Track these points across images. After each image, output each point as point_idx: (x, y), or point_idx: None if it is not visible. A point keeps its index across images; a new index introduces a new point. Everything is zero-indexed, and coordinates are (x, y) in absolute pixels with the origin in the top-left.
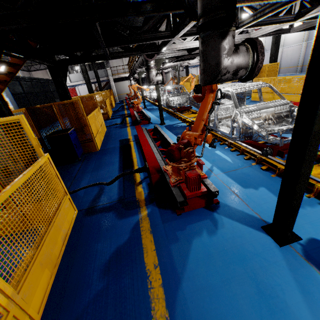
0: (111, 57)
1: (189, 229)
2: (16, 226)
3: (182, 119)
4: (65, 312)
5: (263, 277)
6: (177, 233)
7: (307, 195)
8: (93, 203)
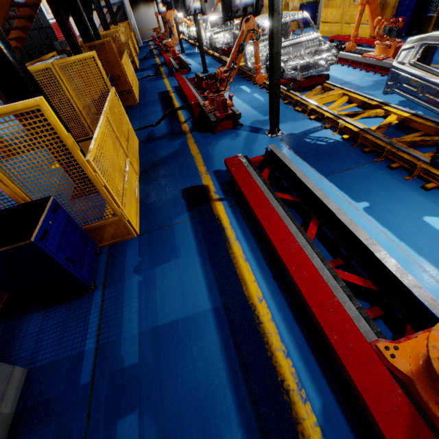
0: None
1: (220, 139)
2: (117, 123)
3: None
4: (151, 171)
5: (255, 149)
6: (212, 141)
7: (304, 115)
8: (149, 136)
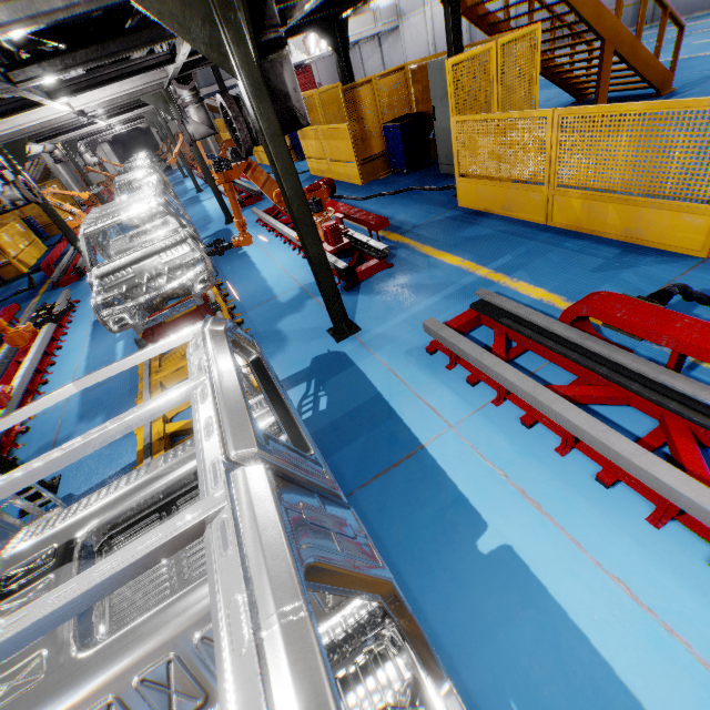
0: None
1: None
2: None
3: None
4: None
5: None
6: None
7: None
8: None
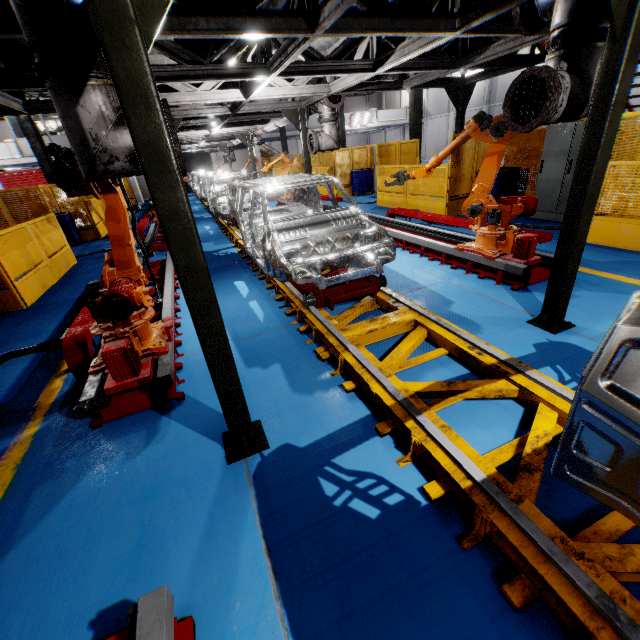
0: (31, 109)
1: (96, 452)
2: None
3: (236, 241)
4: None
5: (162, 521)
6: (68, 463)
7: (333, 372)
8: None
